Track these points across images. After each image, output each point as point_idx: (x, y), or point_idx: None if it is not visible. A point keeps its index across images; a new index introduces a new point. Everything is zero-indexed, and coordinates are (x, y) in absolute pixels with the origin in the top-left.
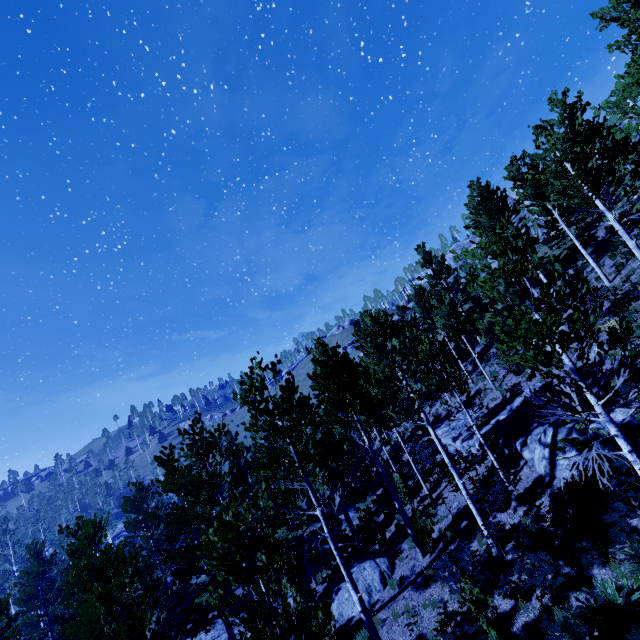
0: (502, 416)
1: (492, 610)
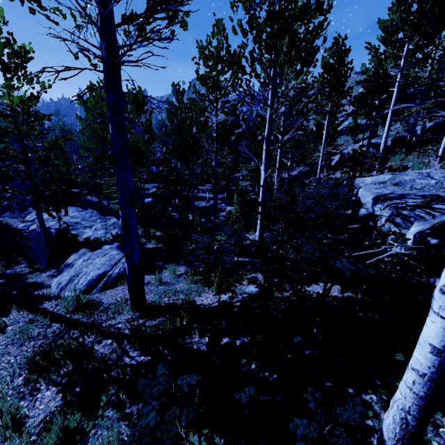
0: None
1: None
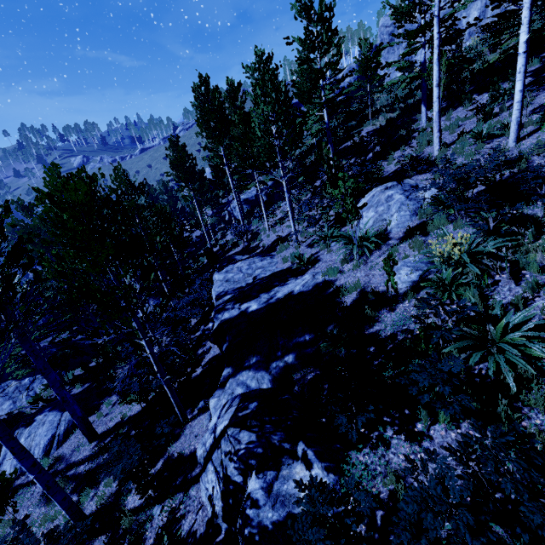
0: (255, 305)
1: None
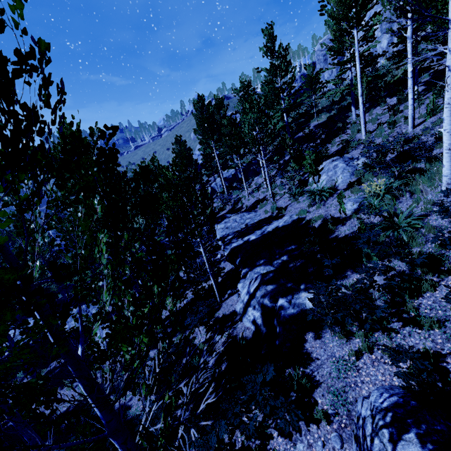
0: (254, 236)
1: (105, 446)
